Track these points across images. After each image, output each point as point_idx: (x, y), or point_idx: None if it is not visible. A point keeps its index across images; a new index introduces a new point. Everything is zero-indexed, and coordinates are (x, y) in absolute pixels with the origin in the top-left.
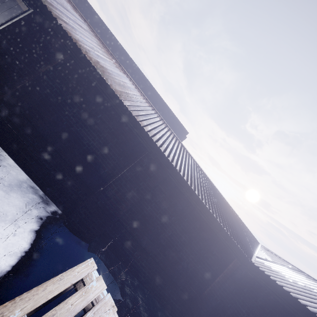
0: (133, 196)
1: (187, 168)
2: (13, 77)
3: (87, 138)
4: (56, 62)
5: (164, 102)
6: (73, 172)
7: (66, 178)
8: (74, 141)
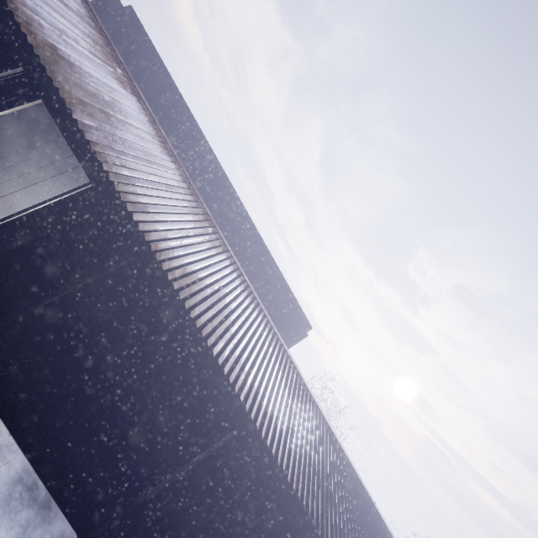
0: (202, 516)
1: (300, 442)
2: (41, 298)
3: (142, 395)
4: (117, 267)
5: (280, 274)
6: (107, 454)
7: (93, 464)
8: (119, 399)
